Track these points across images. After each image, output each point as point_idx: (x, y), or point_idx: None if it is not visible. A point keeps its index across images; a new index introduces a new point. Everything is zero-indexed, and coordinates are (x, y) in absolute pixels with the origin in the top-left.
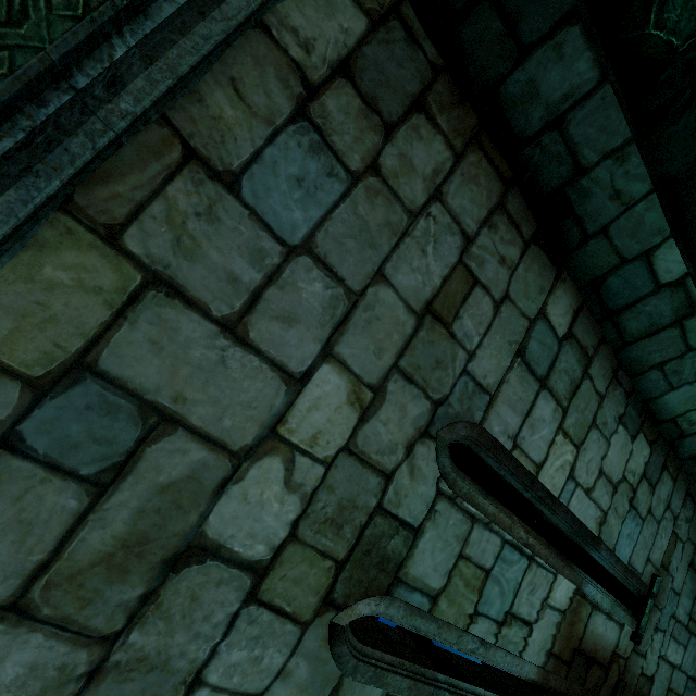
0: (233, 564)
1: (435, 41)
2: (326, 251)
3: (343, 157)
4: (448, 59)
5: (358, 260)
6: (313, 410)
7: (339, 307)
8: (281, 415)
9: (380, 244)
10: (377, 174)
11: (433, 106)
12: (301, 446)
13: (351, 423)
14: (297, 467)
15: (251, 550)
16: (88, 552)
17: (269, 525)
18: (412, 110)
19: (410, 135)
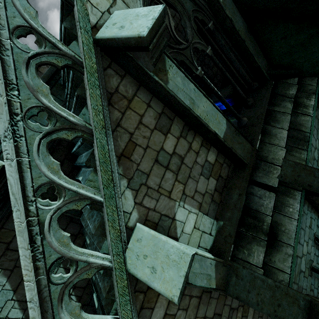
0: (316, 160)
1: (317, 99)
2: (315, 126)
3: (315, 115)
4: (318, 100)
5: (317, 126)
6: (317, 144)
7: (317, 132)
8: (316, 145)
9: (317, 124)
10: (316, 116)
11: (318, 106)
12: (317, 148)
13: (318, 146)
14: (317, 150)
15: (316, 159)
16: (311, 157)
17: (317, 157)
18: (317, 108)
19: (317, 111)
